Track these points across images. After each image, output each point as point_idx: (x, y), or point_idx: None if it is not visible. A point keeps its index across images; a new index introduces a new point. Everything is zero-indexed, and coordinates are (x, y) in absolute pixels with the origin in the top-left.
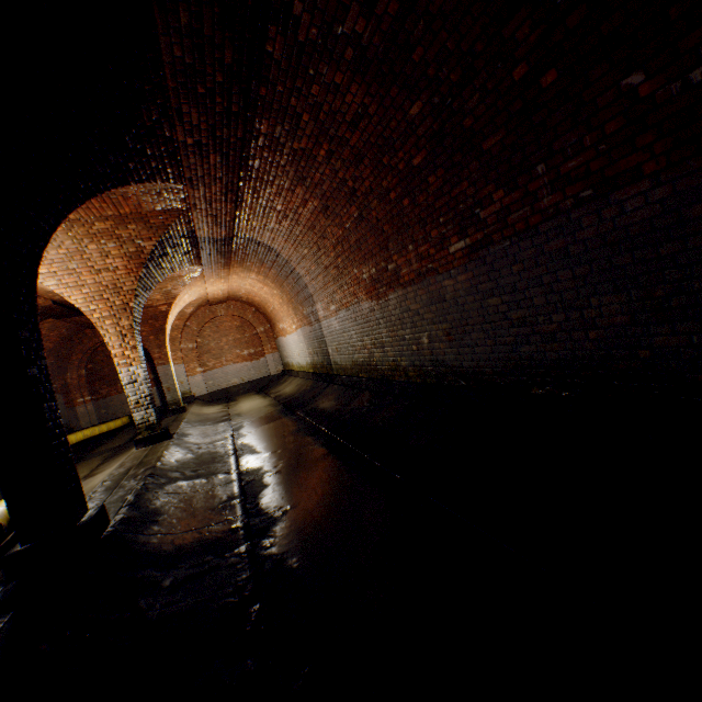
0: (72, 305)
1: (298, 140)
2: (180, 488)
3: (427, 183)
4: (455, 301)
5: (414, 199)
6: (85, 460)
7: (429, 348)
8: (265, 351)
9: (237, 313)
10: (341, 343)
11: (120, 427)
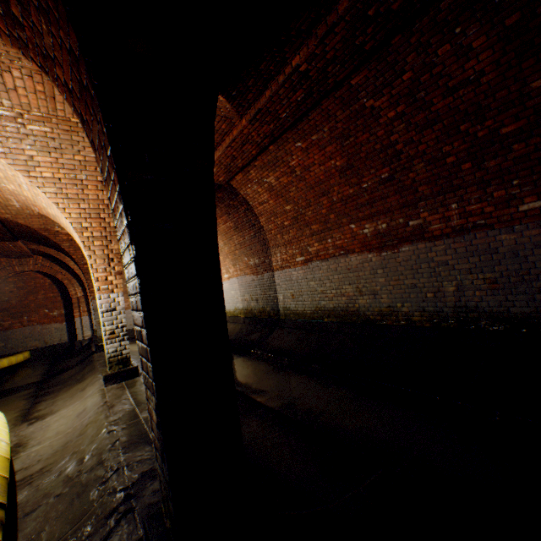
0: (14, 227)
1: (377, 98)
2: None
3: (508, 150)
4: (514, 252)
5: (480, 163)
6: None
7: (455, 295)
8: None
9: None
10: (303, 291)
11: (20, 362)
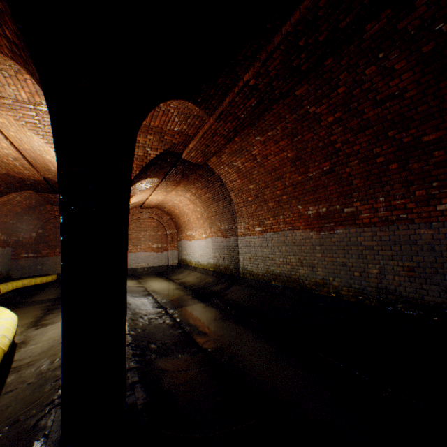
0: (54, 184)
1: (318, 106)
2: (163, 364)
3: (429, 155)
4: (430, 246)
5: (405, 165)
6: (23, 306)
7: (377, 277)
8: (169, 247)
9: (157, 217)
10: (258, 255)
11: (49, 281)
